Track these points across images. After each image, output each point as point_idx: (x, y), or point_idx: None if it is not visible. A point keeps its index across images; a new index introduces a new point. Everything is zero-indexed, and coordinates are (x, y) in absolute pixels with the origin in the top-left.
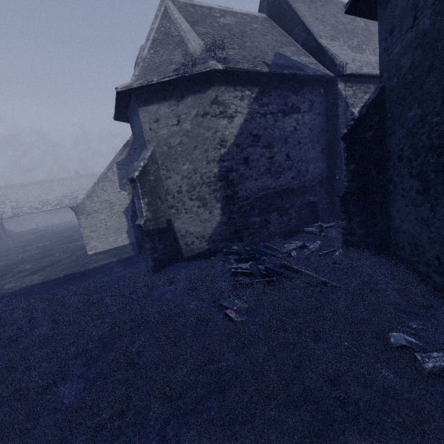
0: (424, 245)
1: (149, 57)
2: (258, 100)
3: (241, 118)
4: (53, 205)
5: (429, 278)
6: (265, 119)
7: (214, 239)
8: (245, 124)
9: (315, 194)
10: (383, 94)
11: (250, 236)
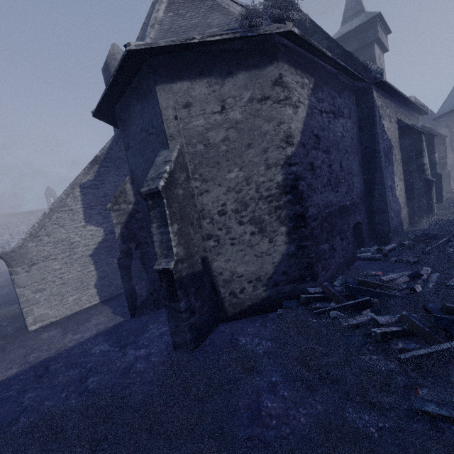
0: None
1: (169, 19)
2: (314, 93)
3: (303, 110)
4: None
5: None
6: (321, 118)
7: (276, 281)
8: (307, 119)
9: (360, 213)
10: None
11: (322, 271)
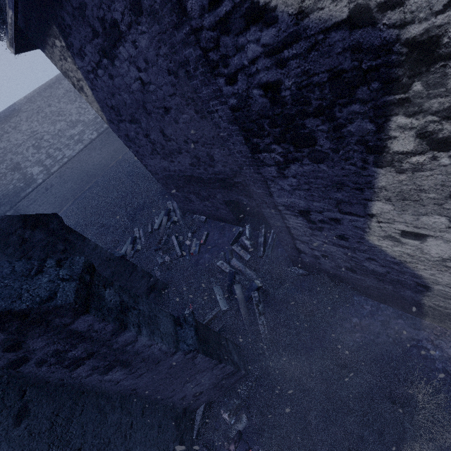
0: None
1: None
2: (71, 48)
3: (86, 87)
4: None
5: None
6: (101, 79)
7: None
8: (95, 94)
9: (248, 196)
10: None
11: (181, 203)
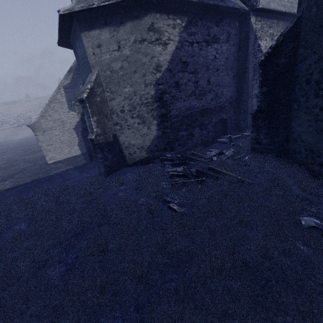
0: (319, 151)
1: None
2: (187, 29)
3: (173, 45)
4: (10, 124)
5: (320, 175)
6: (192, 47)
7: (152, 149)
8: (177, 51)
9: (226, 113)
10: (299, 24)
11: (179, 146)
